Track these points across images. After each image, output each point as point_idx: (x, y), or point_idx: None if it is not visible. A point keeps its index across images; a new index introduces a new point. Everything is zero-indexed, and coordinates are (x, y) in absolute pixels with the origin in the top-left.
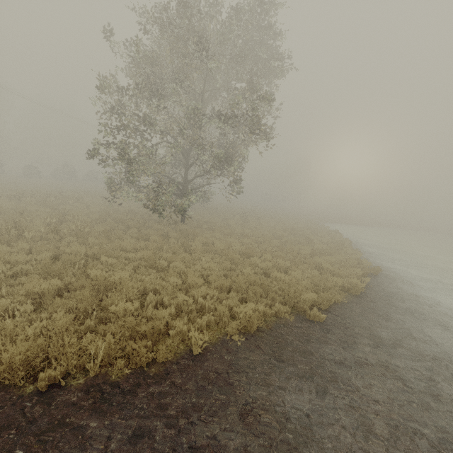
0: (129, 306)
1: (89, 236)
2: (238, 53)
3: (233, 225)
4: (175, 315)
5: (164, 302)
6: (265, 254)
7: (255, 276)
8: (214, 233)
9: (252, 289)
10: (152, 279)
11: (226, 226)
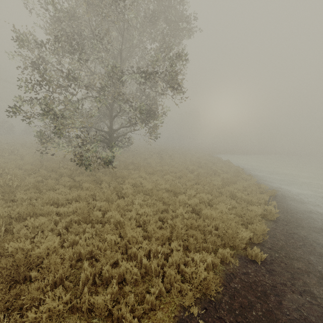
0: (56, 304)
1: (18, 191)
2: (151, 13)
3: (154, 163)
4: (118, 291)
5: (103, 274)
6: (188, 190)
7: (187, 215)
8: (140, 173)
9: (192, 235)
10: (87, 238)
11: (148, 165)
